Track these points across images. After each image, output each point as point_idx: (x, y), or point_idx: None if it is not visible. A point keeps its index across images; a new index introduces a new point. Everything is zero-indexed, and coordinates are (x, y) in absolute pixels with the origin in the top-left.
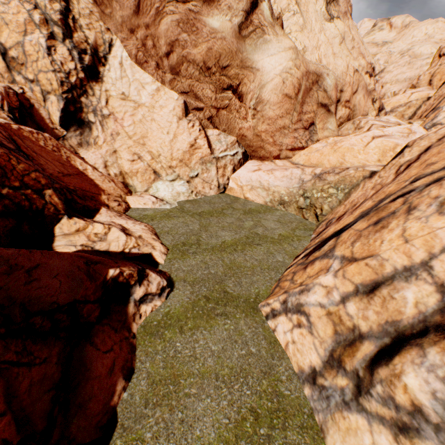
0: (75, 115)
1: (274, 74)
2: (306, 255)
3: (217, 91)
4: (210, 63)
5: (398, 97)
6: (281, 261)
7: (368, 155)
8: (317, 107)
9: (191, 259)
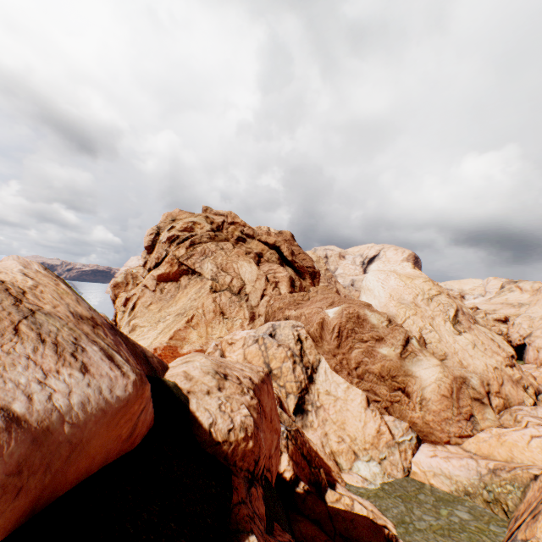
0: (300, 405)
1: (430, 380)
2: None
3: (390, 390)
4: (383, 373)
5: None
6: None
7: (532, 453)
8: (470, 400)
9: (414, 535)
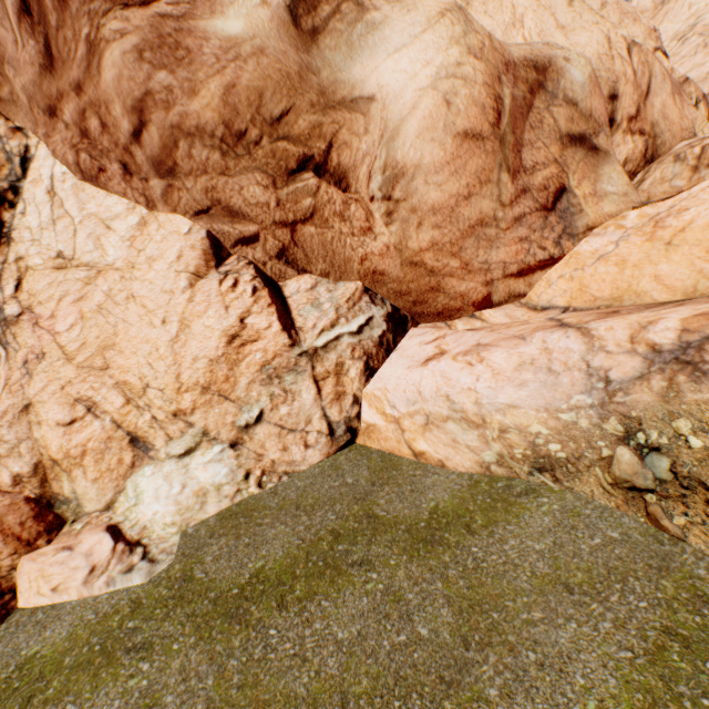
0: None
1: (414, 90)
2: None
3: (277, 182)
4: (240, 121)
5: None
6: None
7: None
8: (561, 147)
9: None
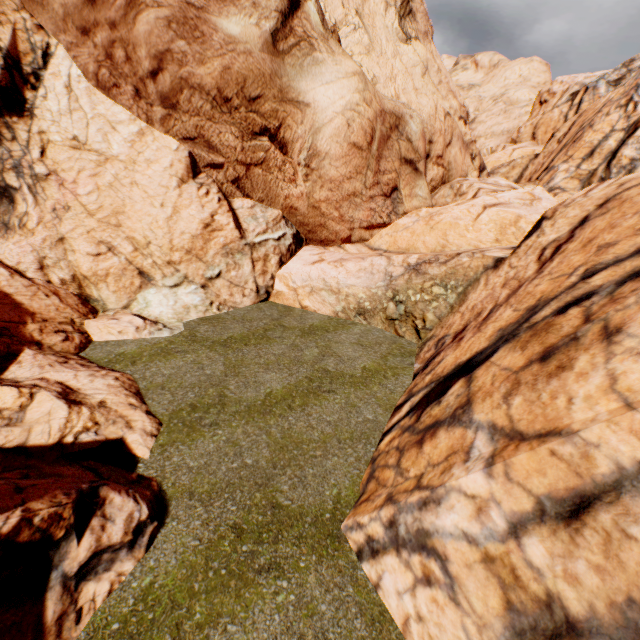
0: None
1: (333, 111)
2: (414, 409)
3: (245, 137)
4: (229, 91)
5: (497, 155)
6: (371, 420)
7: (480, 233)
8: (400, 164)
9: (207, 440)
